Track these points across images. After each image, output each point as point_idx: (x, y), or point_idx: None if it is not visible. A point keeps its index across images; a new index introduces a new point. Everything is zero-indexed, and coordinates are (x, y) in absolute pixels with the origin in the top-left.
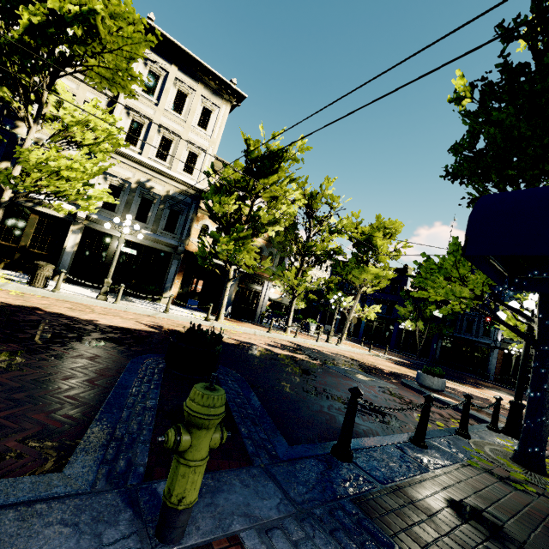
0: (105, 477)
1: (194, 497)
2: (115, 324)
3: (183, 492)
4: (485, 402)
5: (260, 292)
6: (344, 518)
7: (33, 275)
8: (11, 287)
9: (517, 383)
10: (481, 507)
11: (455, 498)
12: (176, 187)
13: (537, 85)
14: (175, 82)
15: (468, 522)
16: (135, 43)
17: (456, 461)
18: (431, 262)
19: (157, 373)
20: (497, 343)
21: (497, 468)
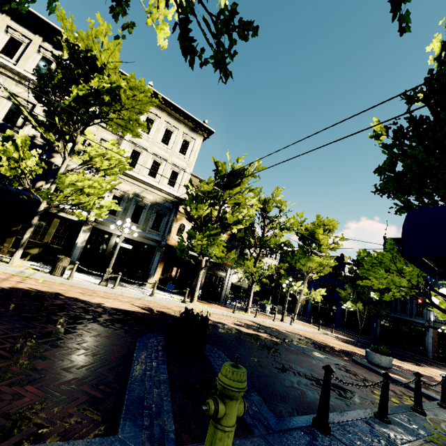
0: (148, 441)
1: None
2: (117, 307)
3: None
4: (430, 380)
5: (224, 278)
6: None
7: (54, 266)
8: (38, 276)
9: None
10: None
11: None
12: (162, 196)
13: (438, 132)
14: (164, 124)
15: None
16: (144, 103)
17: (419, 436)
18: (373, 258)
19: (160, 350)
20: (431, 323)
21: None
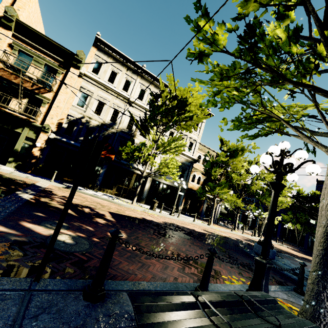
0: None
1: None
2: (200, 231)
3: None
4: None
5: (215, 207)
6: None
7: (153, 206)
8: (150, 212)
9: None
10: None
11: None
12: (185, 158)
13: None
14: None
15: None
16: (201, 118)
17: None
18: None
19: None
20: None
21: None
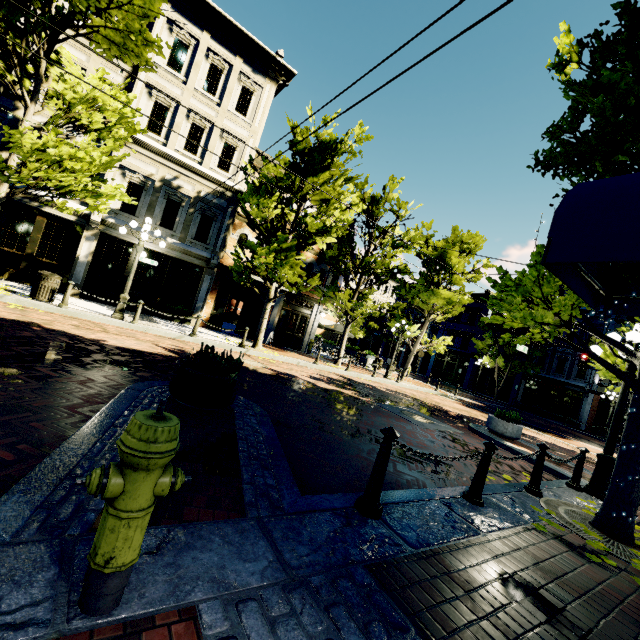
0: (37, 524)
1: (130, 558)
2: (126, 346)
3: (111, 551)
4: (571, 455)
5: (308, 317)
6: (350, 590)
7: (37, 287)
8: (10, 300)
9: (609, 433)
10: (540, 582)
11: (507, 570)
12: (208, 187)
13: None
14: (207, 54)
15: (519, 601)
16: None
17: (518, 523)
18: (507, 278)
19: (157, 402)
20: (594, 387)
21: (571, 534)
